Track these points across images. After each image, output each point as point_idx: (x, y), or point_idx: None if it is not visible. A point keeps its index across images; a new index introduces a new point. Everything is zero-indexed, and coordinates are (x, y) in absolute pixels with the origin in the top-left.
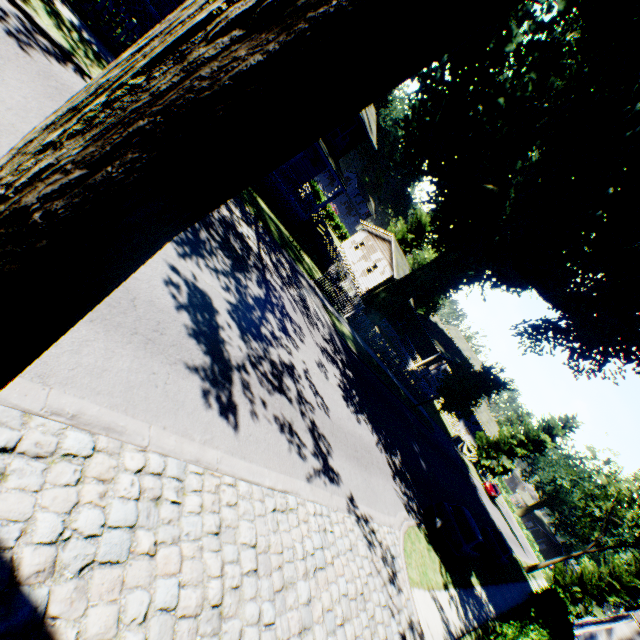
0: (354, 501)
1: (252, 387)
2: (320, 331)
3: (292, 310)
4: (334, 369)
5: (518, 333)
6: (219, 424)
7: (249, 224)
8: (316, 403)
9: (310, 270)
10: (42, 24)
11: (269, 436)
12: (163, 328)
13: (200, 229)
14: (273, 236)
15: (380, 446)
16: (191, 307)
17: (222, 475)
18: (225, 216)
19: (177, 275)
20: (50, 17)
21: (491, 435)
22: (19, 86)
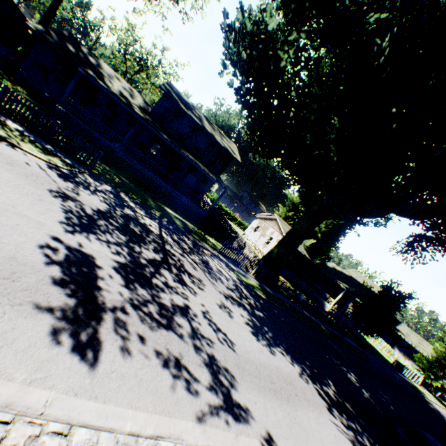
0: (273, 442)
1: (129, 325)
2: (224, 283)
3: (192, 268)
4: (240, 310)
5: (397, 251)
6: (65, 361)
7: (152, 218)
8: (216, 338)
9: (215, 246)
10: None
11: (143, 371)
12: (18, 276)
13: (98, 218)
14: (177, 226)
15: (305, 376)
16: (66, 263)
17: (47, 422)
18: (128, 214)
19: (58, 242)
20: None
21: (428, 354)
22: None
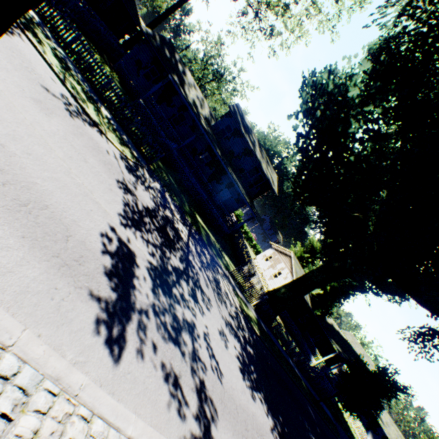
0: None
1: (148, 330)
2: (227, 307)
3: (205, 285)
4: (235, 341)
5: (405, 337)
6: (99, 351)
7: (185, 225)
8: (210, 365)
9: (227, 265)
10: (88, 111)
11: (150, 380)
12: (84, 261)
13: (145, 216)
14: (202, 237)
15: (275, 433)
16: (116, 255)
17: (79, 404)
18: (168, 215)
19: (114, 234)
20: (95, 111)
21: None
22: (58, 125)
